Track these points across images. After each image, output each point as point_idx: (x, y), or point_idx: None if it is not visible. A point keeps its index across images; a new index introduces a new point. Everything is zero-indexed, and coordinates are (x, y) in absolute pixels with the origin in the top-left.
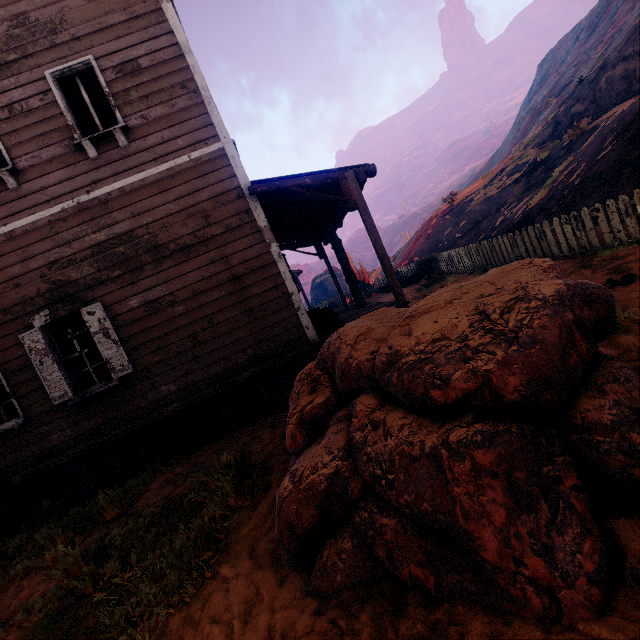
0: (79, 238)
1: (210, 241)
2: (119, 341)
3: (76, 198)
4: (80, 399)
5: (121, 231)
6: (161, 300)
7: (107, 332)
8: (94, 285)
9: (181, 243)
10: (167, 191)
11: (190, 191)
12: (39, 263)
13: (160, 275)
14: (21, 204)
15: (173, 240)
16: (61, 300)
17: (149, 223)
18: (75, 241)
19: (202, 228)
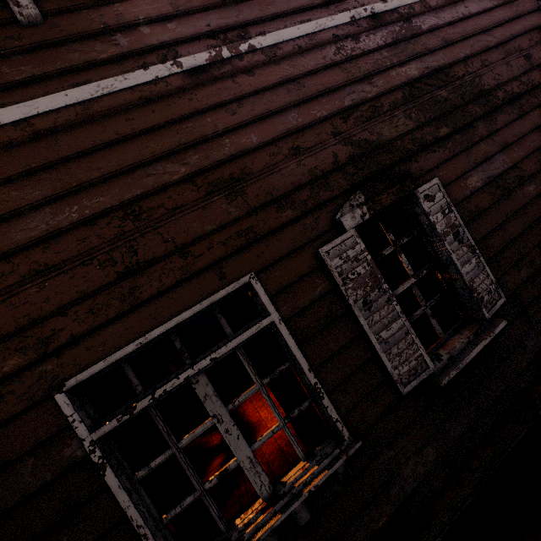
0: (381, 70)
1: (536, 91)
2: (475, 247)
3: (367, 5)
4: (458, 370)
5: (436, 65)
6: (505, 176)
7: (456, 232)
8: (416, 151)
9: (508, 90)
10: (476, 16)
11: (501, 20)
12: (328, 108)
13: (495, 137)
14: (283, 2)
15: (498, 85)
16: (371, 178)
17: (466, 57)
18: (375, 75)
19: (524, 72)
